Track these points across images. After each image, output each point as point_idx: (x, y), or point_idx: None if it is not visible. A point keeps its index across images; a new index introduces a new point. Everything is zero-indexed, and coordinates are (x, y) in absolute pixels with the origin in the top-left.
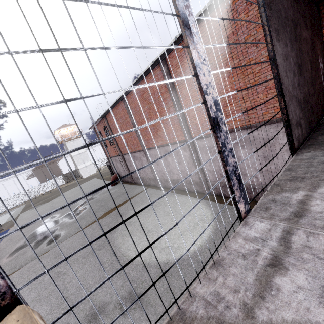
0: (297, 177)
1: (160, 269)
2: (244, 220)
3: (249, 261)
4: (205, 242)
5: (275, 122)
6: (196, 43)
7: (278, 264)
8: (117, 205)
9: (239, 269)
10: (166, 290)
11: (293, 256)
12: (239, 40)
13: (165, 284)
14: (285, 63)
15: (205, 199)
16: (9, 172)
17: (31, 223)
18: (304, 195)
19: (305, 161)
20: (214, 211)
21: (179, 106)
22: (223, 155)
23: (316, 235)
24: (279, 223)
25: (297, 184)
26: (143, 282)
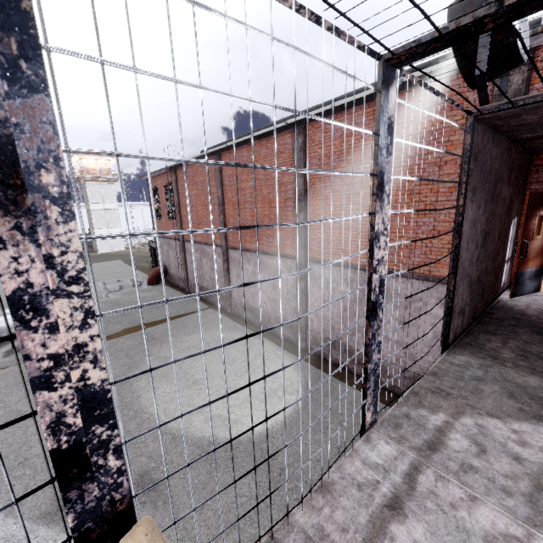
0: (441, 390)
1: (199, 449)
2: (367, 434)
3: (365, 495)
4: (280, 423)
5: (431, 280)
6: (384, 208)
7: (397, 507)
8: (150, 321)
9: (351, 502)
10: (202, 485)
11: (416, 501)
12: (420, 149)
13: (202, 475)
14: (471, 230)
15: (296, 355)
16: (170, 363)
17: (171, 420)
18: (444, 420)
19: (455, 368)
20: (305, 379)
21: (304, 203)
22: (369, 350)
23: (446, 481)
24: (408, 451)
25: (439, 401)
26: (168, 463)
